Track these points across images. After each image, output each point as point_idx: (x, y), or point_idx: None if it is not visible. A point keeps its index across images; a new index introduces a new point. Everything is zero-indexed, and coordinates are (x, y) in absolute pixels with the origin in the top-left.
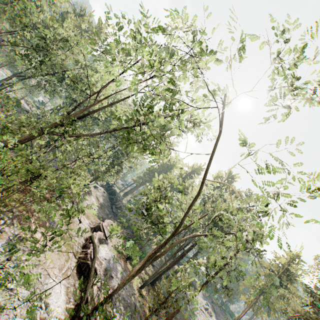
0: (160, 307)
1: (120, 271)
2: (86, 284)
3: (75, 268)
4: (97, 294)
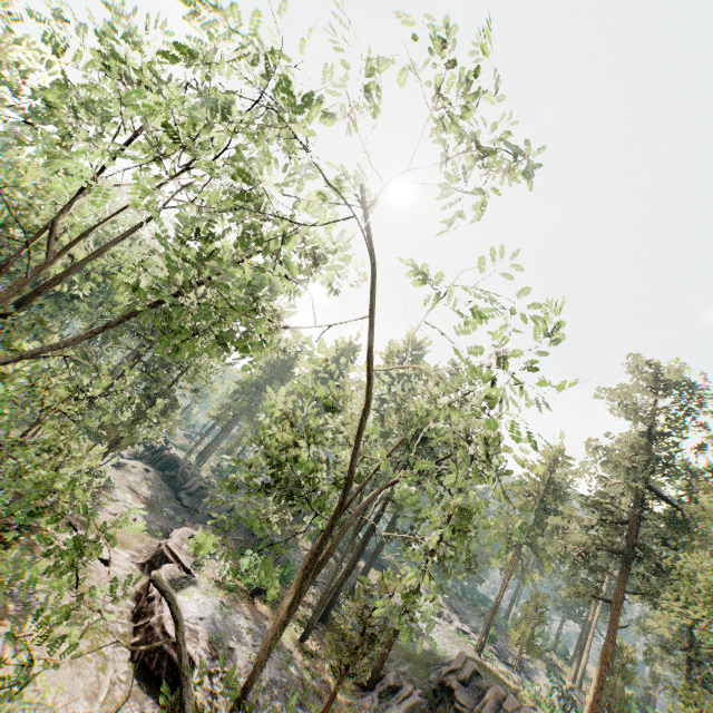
0: (354, 657)
1: (246, 627)
2: (180, 696)
3: (131, 675)
4: (209, 703)
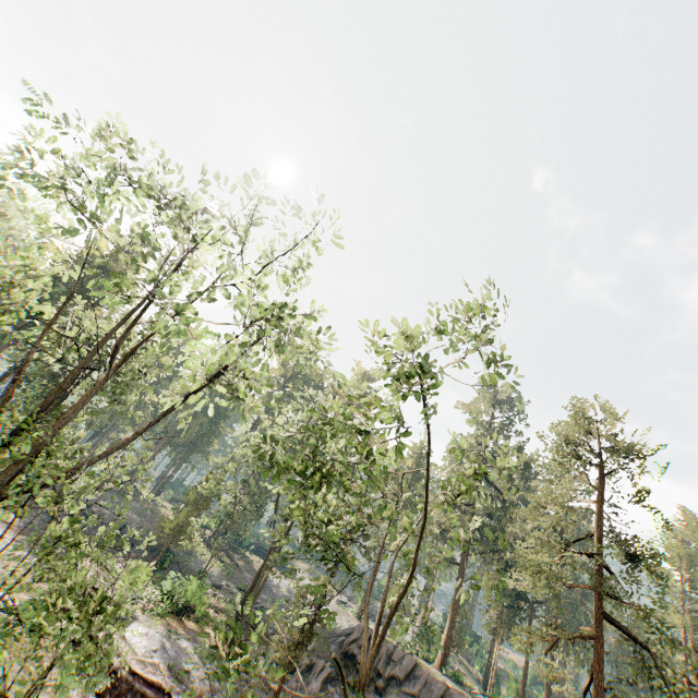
0: (299, 651)
1: (192, 648)
2: None
3: None
4: None
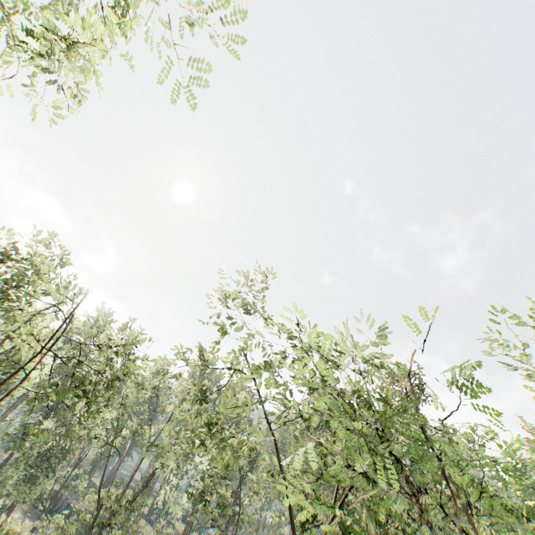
0: None
1: None
2: None
3: None
4: None
